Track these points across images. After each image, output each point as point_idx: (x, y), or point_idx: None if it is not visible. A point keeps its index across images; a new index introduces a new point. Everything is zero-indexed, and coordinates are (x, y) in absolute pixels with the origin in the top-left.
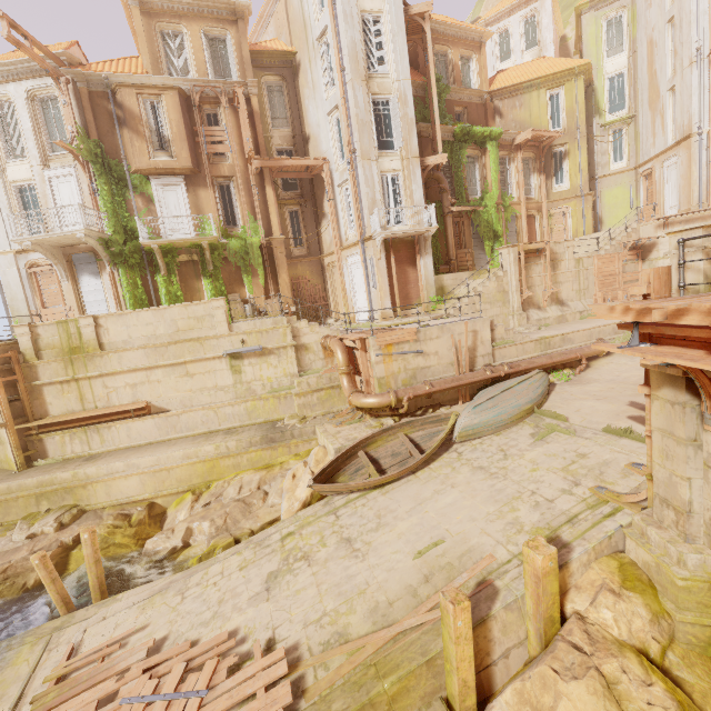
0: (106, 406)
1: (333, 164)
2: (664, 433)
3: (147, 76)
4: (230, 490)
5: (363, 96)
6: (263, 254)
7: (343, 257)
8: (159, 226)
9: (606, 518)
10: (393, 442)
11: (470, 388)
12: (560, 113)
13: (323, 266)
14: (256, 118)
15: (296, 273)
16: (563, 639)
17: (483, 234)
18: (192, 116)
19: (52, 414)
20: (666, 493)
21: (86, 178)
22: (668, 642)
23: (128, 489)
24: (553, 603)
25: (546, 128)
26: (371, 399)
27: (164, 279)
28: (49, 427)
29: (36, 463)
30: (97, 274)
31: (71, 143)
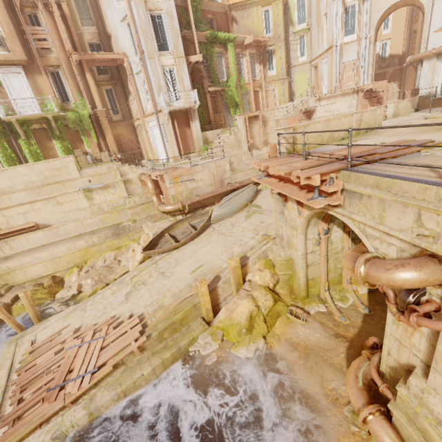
0: (7, 227)
1: (131, 58)
2: (275, 211)
3: None
4: (99, 262)
5: (143, 11)
6: (93, 122)
7: (146, 121)
8: (12, 105)
9: (263, 245)
10: (183, 227)
11: (221, 196)
12: (270, 24)
13: (134, 127)
14: (68, 21)
15: (117, 132)
16: (242, 288)
17: (229, 104)
18: (17, 17)
19: None
20: (277, 233)
21: None
22: (276, 282)
23: (37, 271)
24: (240, 278)
25: (262, 33)
26: (169, 207)
27: (25, 142)
28: None
29: None
30: None
31: None
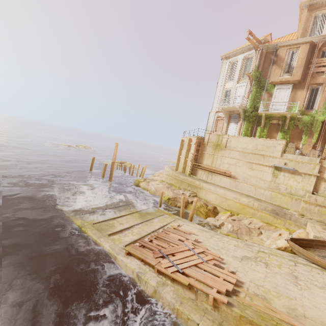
0: (217, 167)
1: None
2: None
3: (296, 39)
4: (245, 220)
5: None
6: (322, 126)
7: None
8: (269, 105)
9: None
10: None
11: None
12: None
13: None
14: None
15: None
16: None
17: None
18: (313, 54)
19: (202, 163)
20: None
21: (249, 86)
22: None
23: (211, 197)
24: None
25: None
26: None
27: (261, 129)
28: (200, 167)
29: (192, 176)
30: (236, 123)
31: (250, 73)
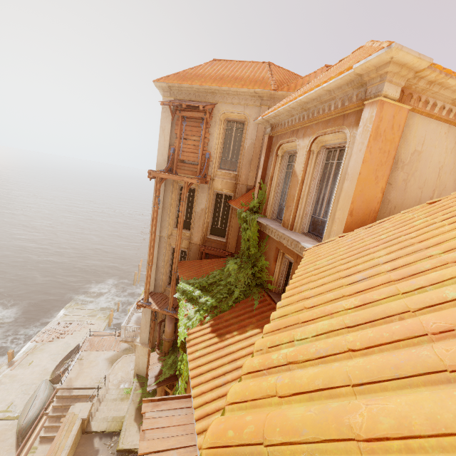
0: None
1: None
2: None
3: None
4: None
5: None
6: None
7: None
8: None
9: None
10: None
11: None
12: None
13: None
14: None
15: None
16: None
17: None
18: None
19: None
20: None
21: None
22: None
23: None
24: None
25: None
26: None
27: None
28: None
29: None
30: None
31: None
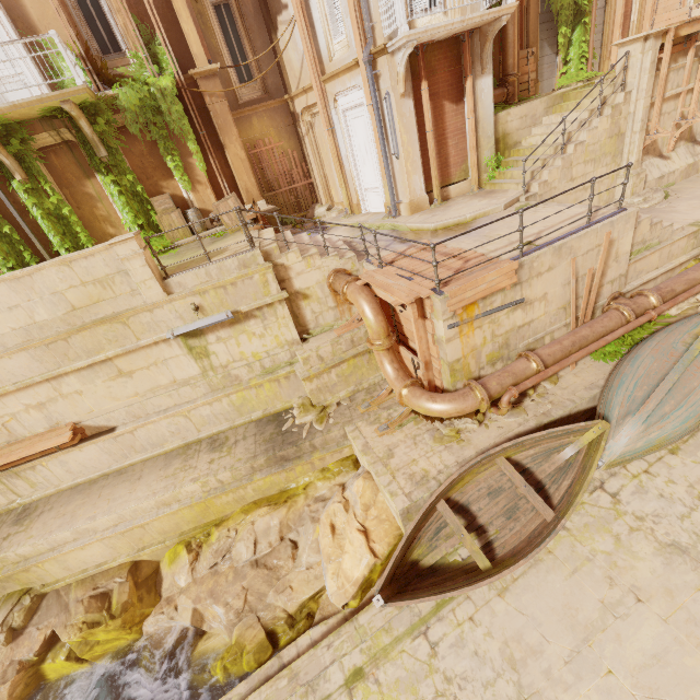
0: (10, 440)
1: None
2: None
3: None
4: (240, 548)
5: None
6: (189, 110)
7: (329, 95)
8: None
9: None
10: (488, 473)
11: None
12: None
13: (295, 114)
14: None
15: (252, 136)
16: None
17: (559, 13)
18: None
19: None
20: None
21: None
22: None
23: (92, 557)
24: None
25: None
26: (445, 407)
27: (27, 188)
28: None
29: None
30: None
31: None
